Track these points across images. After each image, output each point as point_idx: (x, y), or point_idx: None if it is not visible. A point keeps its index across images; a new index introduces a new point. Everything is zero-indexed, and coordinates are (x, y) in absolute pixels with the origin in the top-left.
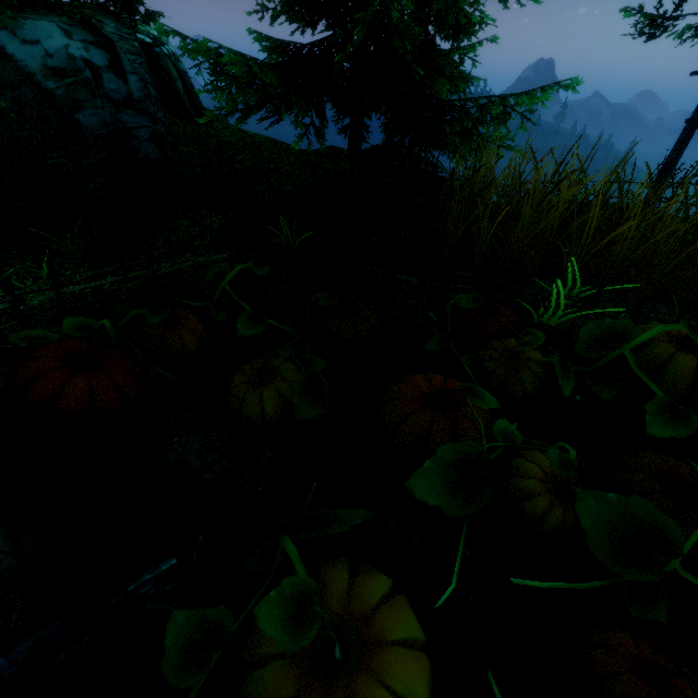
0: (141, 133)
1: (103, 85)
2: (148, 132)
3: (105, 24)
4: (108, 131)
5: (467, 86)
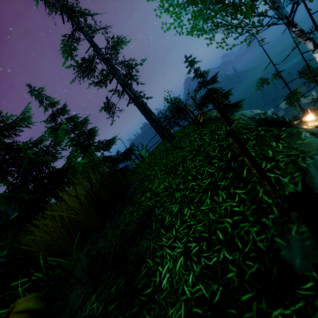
0: None
1: None
2: None
3: None
4: None
5: (112, 142)
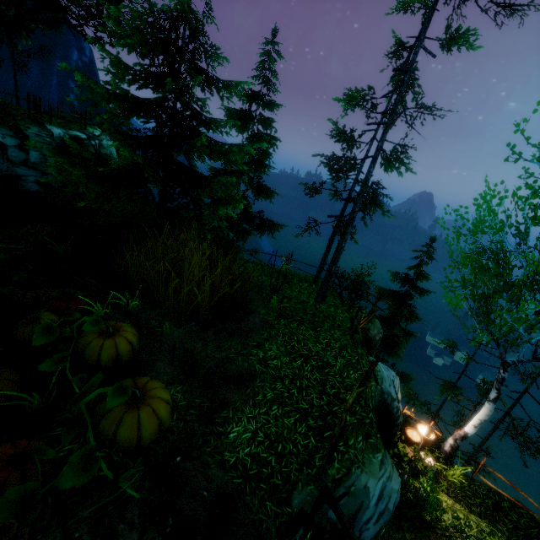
0: (29, 178)
1: (8, 153)
2: (36, 178)
3: (30, 129)
4: (3, 173)
5: (269, 195)
